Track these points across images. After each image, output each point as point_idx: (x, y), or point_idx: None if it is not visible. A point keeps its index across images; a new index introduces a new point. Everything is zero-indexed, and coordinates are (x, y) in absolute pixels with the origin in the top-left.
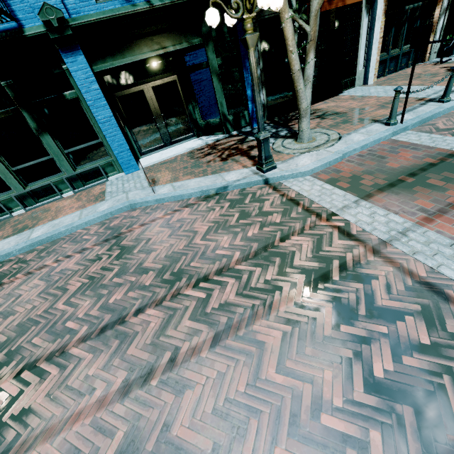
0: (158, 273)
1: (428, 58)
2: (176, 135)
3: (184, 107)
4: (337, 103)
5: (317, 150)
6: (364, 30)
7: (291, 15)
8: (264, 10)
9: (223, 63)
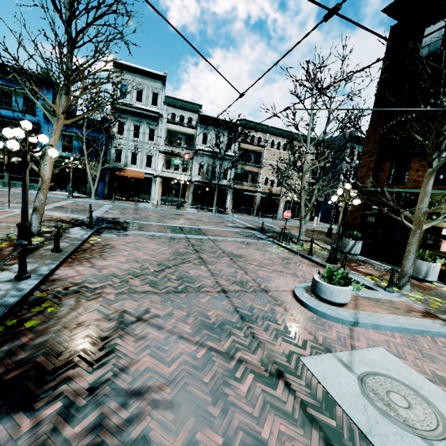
0: (17, 197)
1: (187, 207)
2: (73, 190)
3: (80, 183)
4: (130, 202)
5: (87, 200)
6: (154, 187)
7: (91, 171)
8: (112, 169)
9: (94, 176)
